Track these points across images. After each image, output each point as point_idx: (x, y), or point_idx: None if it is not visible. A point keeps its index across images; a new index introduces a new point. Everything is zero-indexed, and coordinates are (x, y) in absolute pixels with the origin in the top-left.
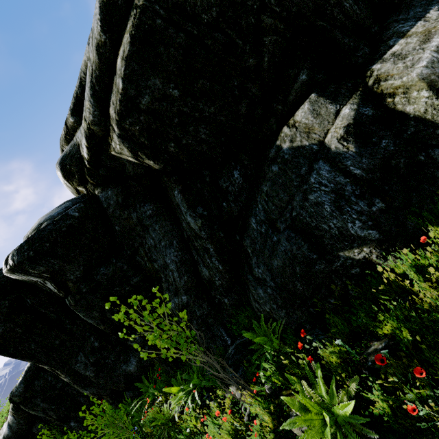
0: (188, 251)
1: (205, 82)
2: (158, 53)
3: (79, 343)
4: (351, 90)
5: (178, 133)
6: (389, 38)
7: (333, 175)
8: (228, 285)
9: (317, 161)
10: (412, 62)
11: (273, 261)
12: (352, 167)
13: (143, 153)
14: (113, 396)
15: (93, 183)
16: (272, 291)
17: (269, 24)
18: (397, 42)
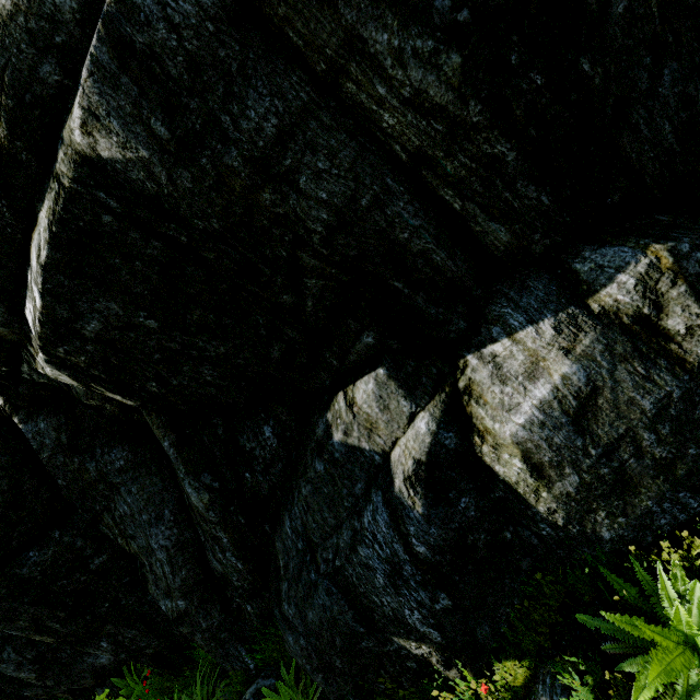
0: (190, 524)
1: (206, 314)
2: (111, 265)
3: (3, 634)
4: (435, 382)
5: (163, 371)
6: (493, 319)
7: (391, 535)
8: (251, 588)
9: (376, 487)
10: (510, 403)
11: (307, 611)
12: (415, 540)
13: (99, 386)
14: (75, 692)
15: (9, 400)
16: (307, 643)
17: (312, 264)
18: (501, 339)
